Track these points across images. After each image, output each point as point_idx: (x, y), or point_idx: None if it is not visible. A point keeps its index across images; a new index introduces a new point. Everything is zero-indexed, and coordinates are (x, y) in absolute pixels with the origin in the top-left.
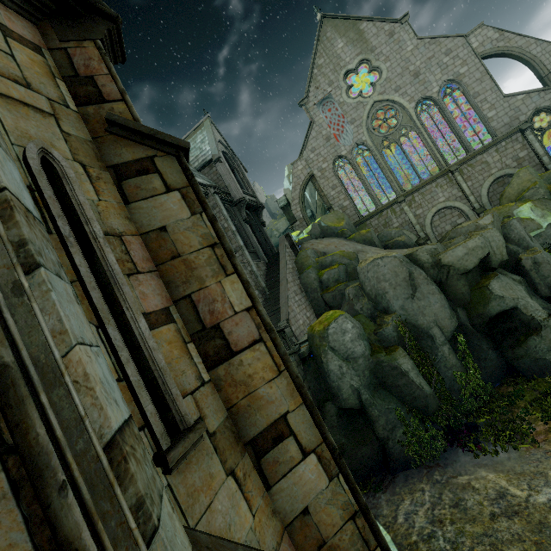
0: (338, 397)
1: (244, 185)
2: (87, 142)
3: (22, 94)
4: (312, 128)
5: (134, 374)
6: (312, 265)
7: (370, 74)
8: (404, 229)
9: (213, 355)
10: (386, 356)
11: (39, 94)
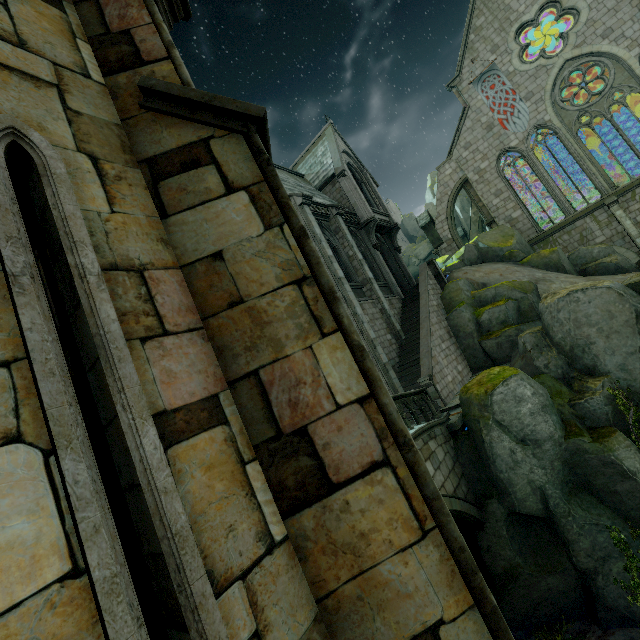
0: (509, 495)
1: (373, 202)
2: (110, 126)
3: (6, 54)
4: (465, 117)
5: (106, 560)
6: (466, 301)
7: (558, 23)
8: (614, 245)
9: (294, 488)
10: (594, 444)
11: (38, 56)
